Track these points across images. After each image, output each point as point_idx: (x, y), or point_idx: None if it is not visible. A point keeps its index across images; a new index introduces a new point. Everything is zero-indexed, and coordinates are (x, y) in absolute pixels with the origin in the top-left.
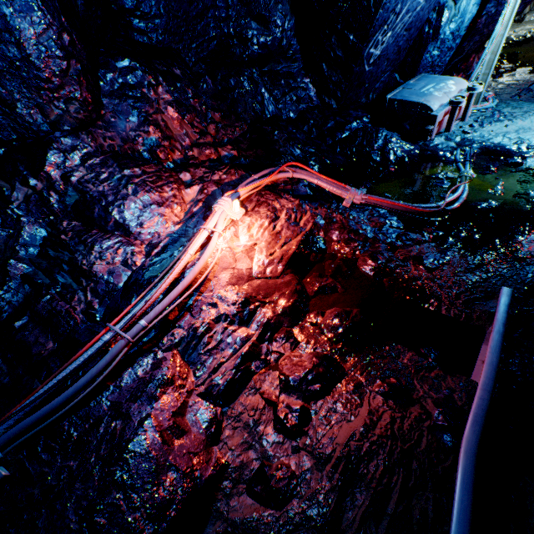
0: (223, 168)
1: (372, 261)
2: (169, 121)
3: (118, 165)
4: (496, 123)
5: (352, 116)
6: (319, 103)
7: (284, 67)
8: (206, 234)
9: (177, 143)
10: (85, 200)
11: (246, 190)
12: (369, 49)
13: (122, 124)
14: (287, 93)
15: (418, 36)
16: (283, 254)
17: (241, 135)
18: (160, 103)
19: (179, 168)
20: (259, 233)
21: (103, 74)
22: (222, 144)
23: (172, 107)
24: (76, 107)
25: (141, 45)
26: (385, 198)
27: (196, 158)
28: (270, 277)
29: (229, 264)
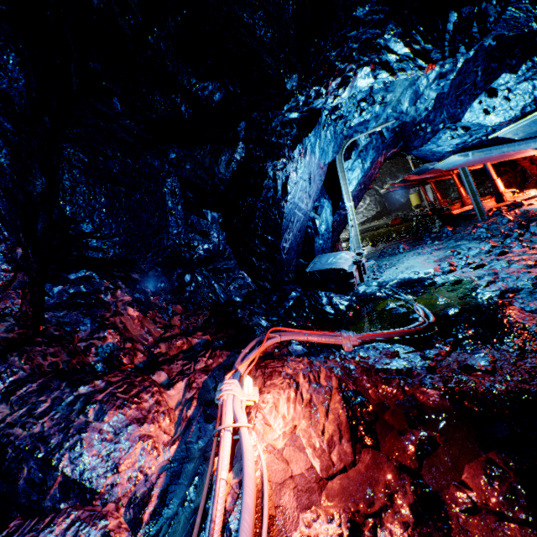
0: (204, 354)
1: (432, 388)
2: (129, 321)
3: (68, 384)
4: (387, 269)
5: (287, 289)
6: (255, 286)
7: (224, 264)
8: (229, 436)
9: (138, 343)
10: (1, 461)
11: (245, 366)
12: (282, 244)
13: (68, 336)
14: (230, 283)
15: (305, 235)
16: (337, 423)
17: (206, 321)
18: (118, 305)
19: (147, 370)
20: (290, 409)
21: (50, 287)
22: (189, 333)
23: (132, 306)
24: (9, 323)
25: (96, 259)
26: (376, 331)
27: (166, 354)
28: (344, 467)
29: (282, 471)
